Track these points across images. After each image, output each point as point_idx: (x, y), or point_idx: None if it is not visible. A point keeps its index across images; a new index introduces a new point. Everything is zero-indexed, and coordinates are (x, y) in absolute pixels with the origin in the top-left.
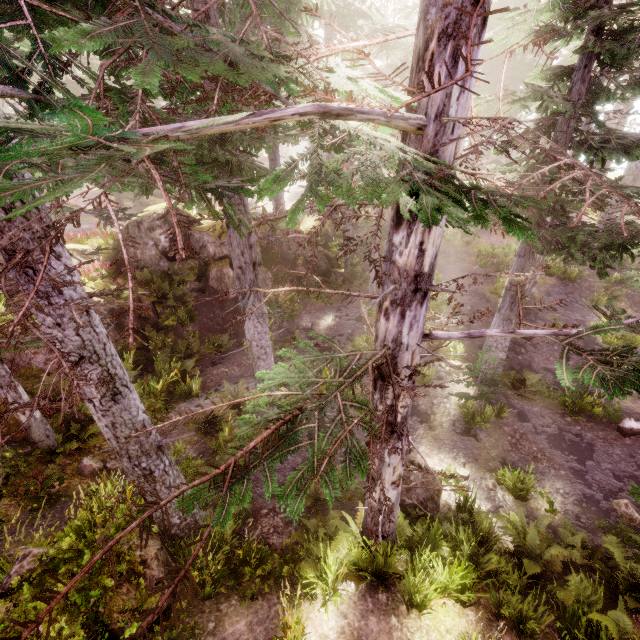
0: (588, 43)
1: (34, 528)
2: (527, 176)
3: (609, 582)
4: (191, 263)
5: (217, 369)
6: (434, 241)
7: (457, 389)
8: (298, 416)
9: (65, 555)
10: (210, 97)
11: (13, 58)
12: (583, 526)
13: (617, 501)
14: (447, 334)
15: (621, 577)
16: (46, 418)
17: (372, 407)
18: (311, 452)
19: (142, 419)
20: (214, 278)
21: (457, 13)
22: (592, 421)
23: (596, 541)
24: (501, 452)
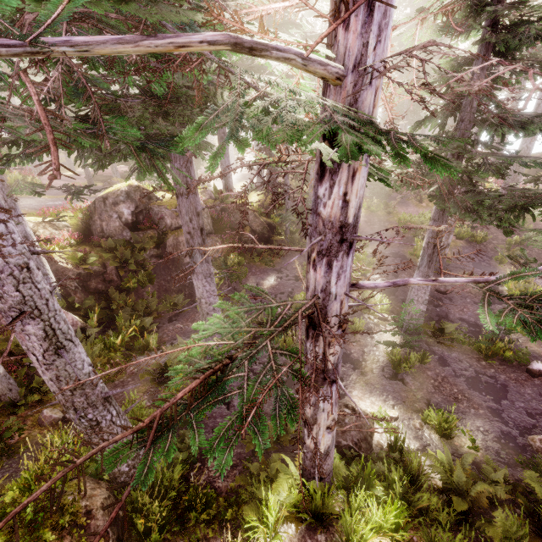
0: (485, 35)
1: None
2: (438, 150)
3: (532, 516)
4: (151, 233)
5: (173, 325)
6: (357, 192)
7: (384, 338)
8: (229, 365)
9: (7, 509)
10: (147, 68)
11: (1, 64)
12: (503, 461)
13: (532, 437)
14: (373, 283)
15: None
16: (11, 373)
17: (302, 355)
18: (240, 402)
19: (87, 372)
20: (171, 245)
21: None
22: (504, 364)
23: (516, 475)
24: (426, 394)
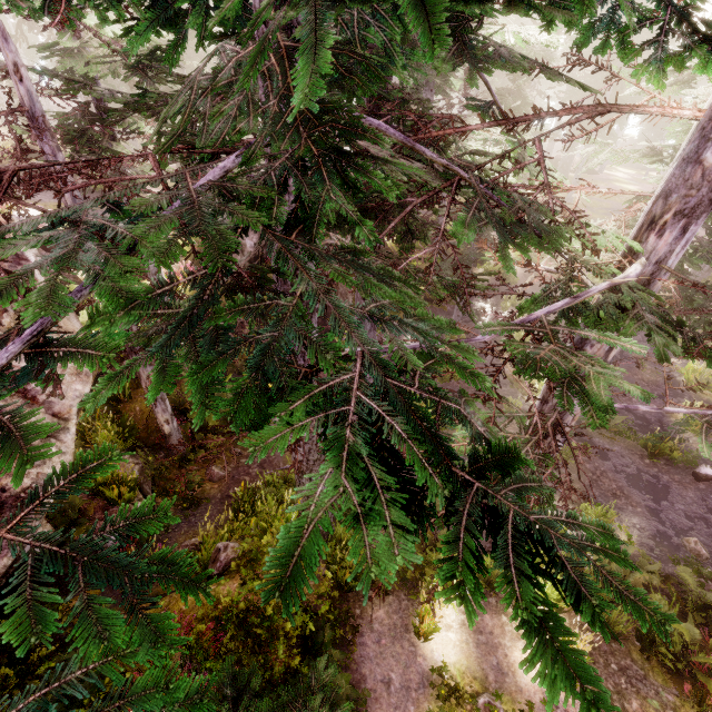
0: None
1: (191, 524)
2: None
3: (680, 602)
4: None
5: None
6: None
7: None
8: None
9: (265, 549)
10: None
11: None
12: (656, 557)
13: (687, 538)
14: None
15: (690, 600)
16: None
17: (553, 460)
18: None
19: None
20: None
21: (697, 204)
22: (669, 464)
23: (667, 570)
24: (583, 487)
